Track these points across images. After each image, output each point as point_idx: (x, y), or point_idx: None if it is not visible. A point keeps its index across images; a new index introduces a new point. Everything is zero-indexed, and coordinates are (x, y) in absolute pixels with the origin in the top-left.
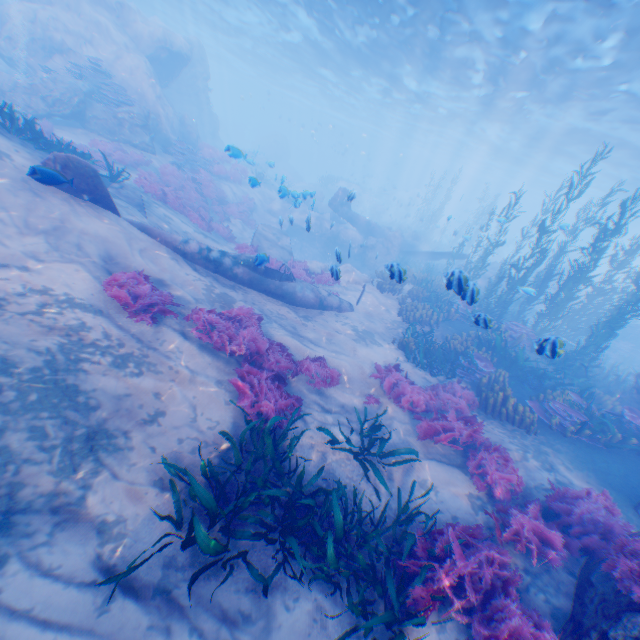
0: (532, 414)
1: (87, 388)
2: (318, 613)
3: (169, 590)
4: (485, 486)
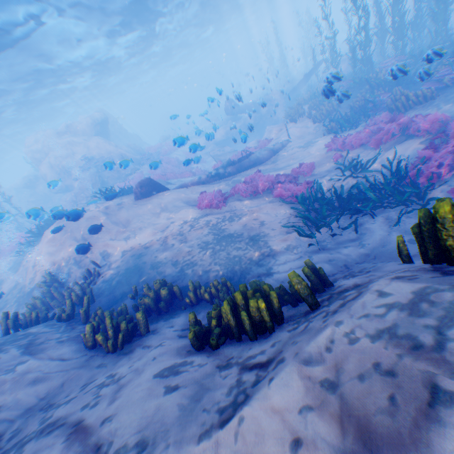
0: (429, 90)
1: (233, 232)
2: (386, 218)
3: (325, 246)
4: (425, 133)
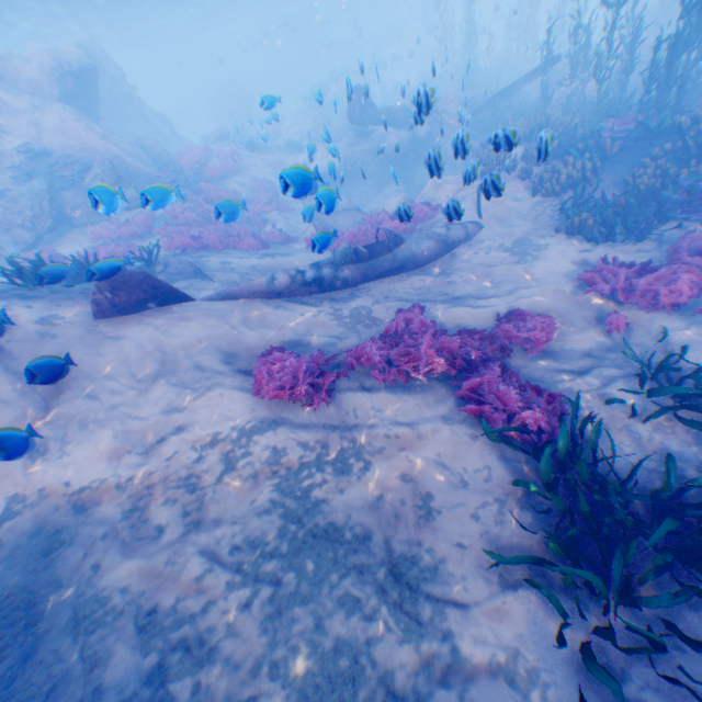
0: None
1: (341, 519)
2: None
3: None
4: None
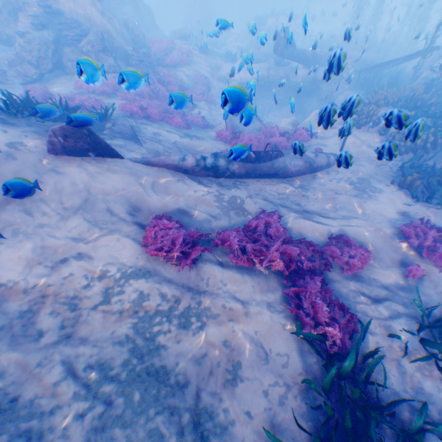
0: None
1: (171, 365)
2: None
3: None
4: None
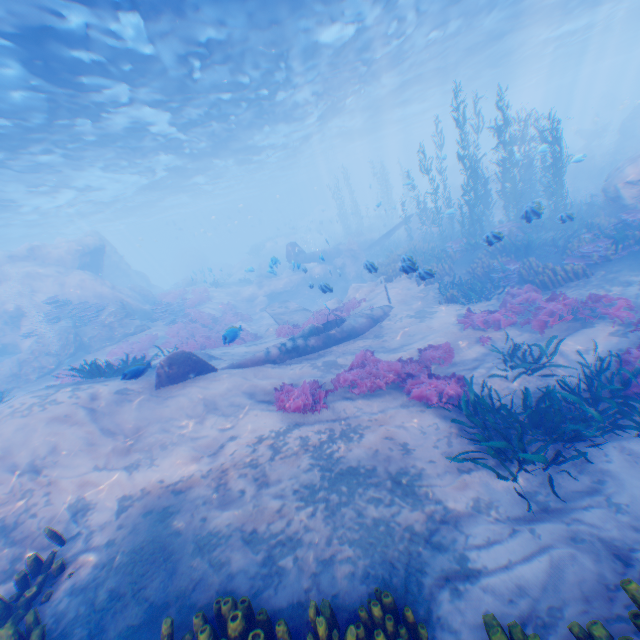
0: (578, 266)
1: (355, 463)
2: (624, 451)
3: (546, 505)
4: (612, 320)
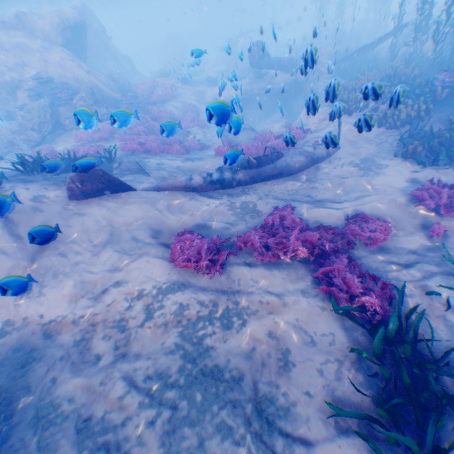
0: None
1: (223, 363)
2: None
3: None
4: None
